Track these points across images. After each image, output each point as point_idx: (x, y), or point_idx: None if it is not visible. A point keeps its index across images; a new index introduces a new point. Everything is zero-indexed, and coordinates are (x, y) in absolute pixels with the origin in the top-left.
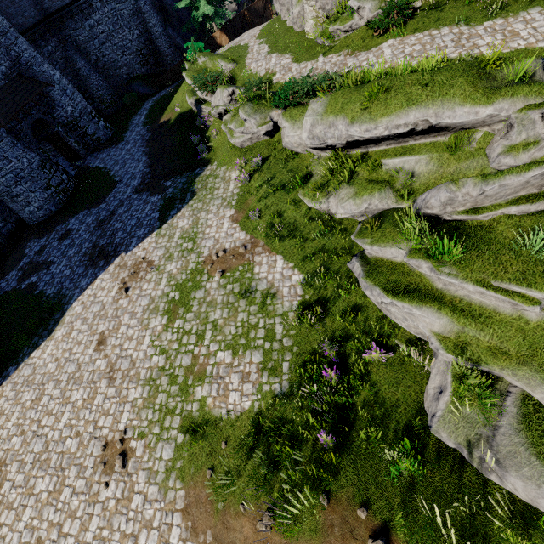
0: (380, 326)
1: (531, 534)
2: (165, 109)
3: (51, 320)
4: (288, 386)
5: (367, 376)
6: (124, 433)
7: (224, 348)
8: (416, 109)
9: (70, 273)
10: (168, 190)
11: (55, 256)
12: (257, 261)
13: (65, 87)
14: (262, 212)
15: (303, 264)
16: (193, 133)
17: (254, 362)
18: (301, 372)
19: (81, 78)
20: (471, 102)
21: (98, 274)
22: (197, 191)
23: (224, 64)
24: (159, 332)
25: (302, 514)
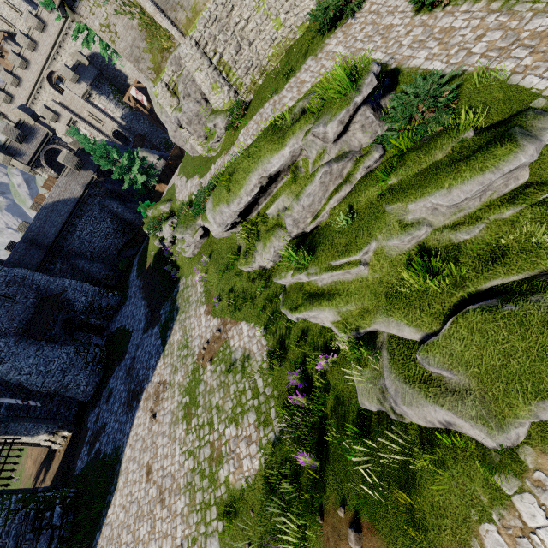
0: (323, 336)
1: (435, 453)
2: (146, 257)
3: (114, 474)
4: (279, 429)
5: (328, 385)
6: (181, 546)
7: (229, 423)
8: (252, 174)
9: (119, 425)
10: (162, 317)
11: (107, 417)
12: (230, 336)
13: (75, 286)
14: (221, 295)
15: (259, 319)
16: (167, 264)
17: (251, 423)
18: (285, 411)
19: (86, 272)
20: (275, 152)
21: (134, 414)
22: (179, 306)
23: (163, 206)
24: (183, 438)
25: (311, 543)
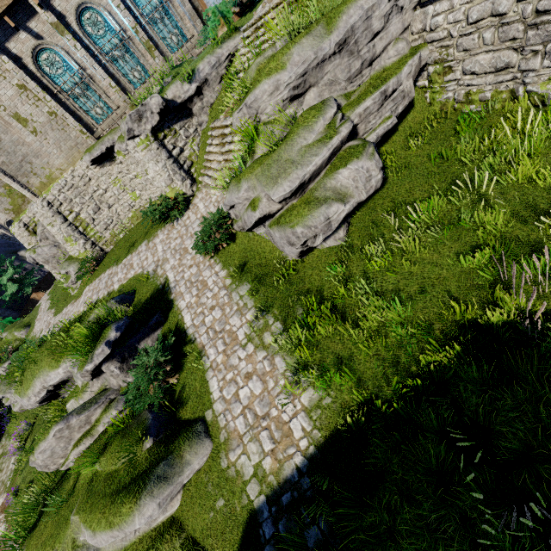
0: None
1: None
2: None
3: None
4: None
5: None
6: None
7: None
8: (36, 380)
9: None
10: None
11: None
12: None
13: None
14: (20, 487)
15: None
16: None
17: None
18: None
19: None
20: (52, 368)
21: None
22: None
23: (17, 333)
24: None
25: None
